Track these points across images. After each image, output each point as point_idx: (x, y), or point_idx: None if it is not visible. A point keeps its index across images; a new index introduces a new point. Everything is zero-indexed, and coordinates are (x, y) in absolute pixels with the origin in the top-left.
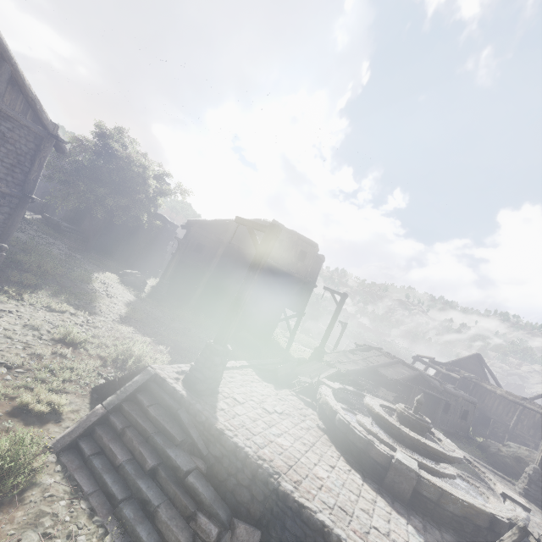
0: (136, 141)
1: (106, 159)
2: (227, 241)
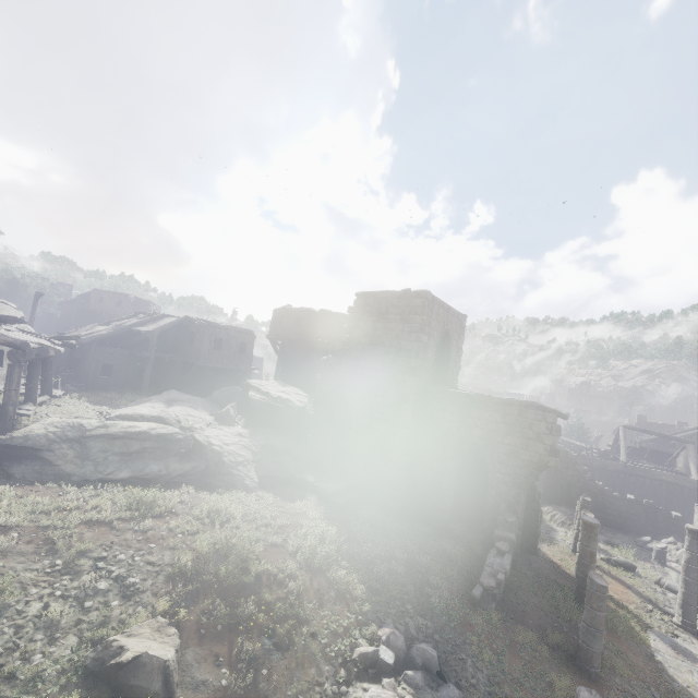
0: (19, 268)
1: (3, 283)
2: (78, 307)
